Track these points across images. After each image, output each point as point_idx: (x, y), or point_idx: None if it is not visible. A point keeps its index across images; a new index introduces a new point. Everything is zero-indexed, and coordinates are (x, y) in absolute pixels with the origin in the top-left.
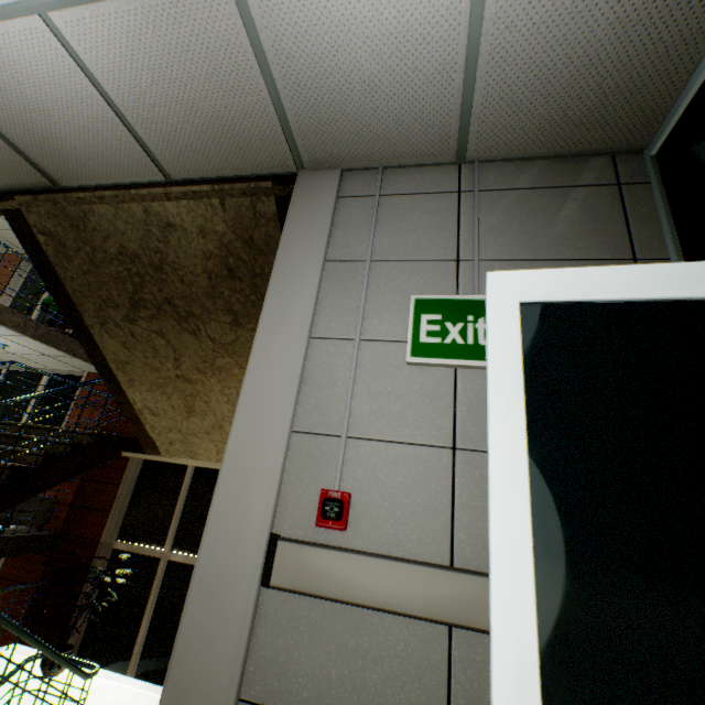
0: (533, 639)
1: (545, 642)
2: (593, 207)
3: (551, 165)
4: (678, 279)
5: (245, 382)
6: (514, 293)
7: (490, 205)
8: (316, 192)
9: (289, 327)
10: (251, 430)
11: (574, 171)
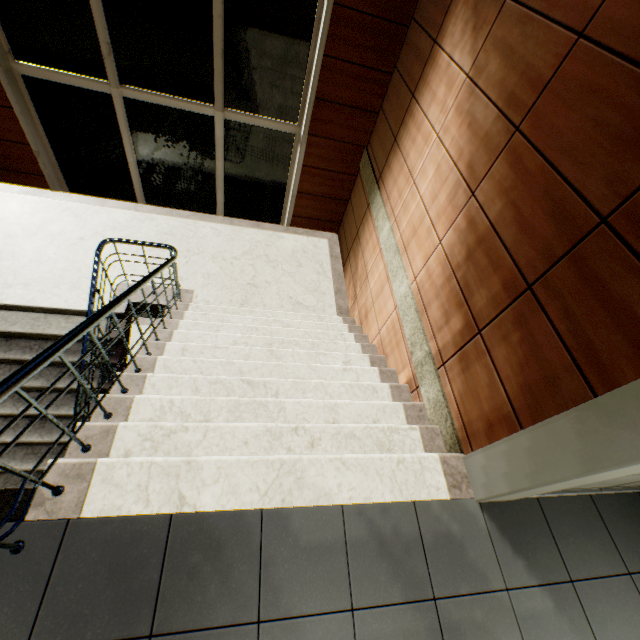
0: None
1: None
2: None
3: None
4: None
5: None
6: None
7: None
8: None
9: None
10: None
11: None
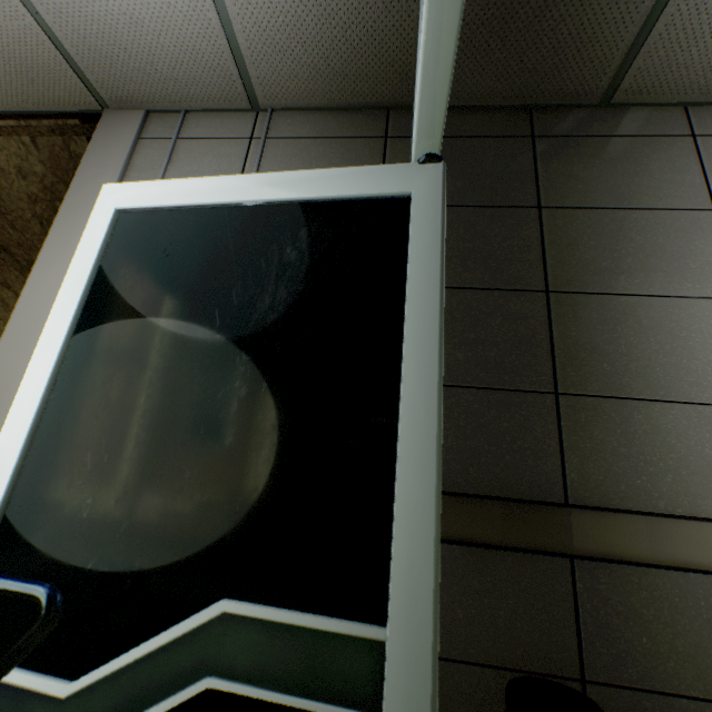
0: (17, 453)
1: (33, 457)
2: (360, 157)
3: (336, 117)
4: (223, 188)
5: (14, 314)
6: (115, 201)
7: (276, 152)
8: (117, 132)
9: (65, 262)
10: (12, 357)
11: (354, 123)
